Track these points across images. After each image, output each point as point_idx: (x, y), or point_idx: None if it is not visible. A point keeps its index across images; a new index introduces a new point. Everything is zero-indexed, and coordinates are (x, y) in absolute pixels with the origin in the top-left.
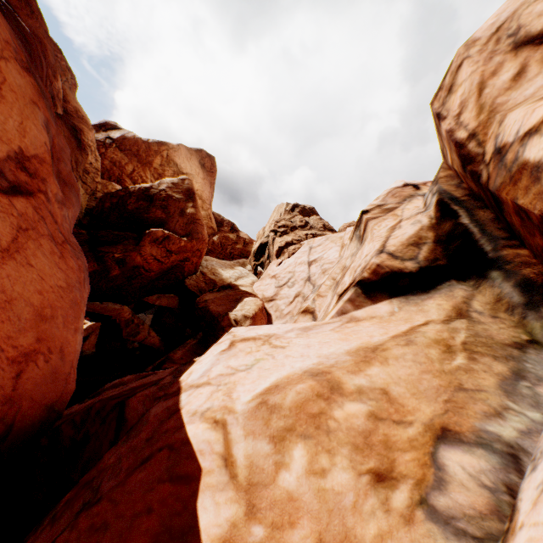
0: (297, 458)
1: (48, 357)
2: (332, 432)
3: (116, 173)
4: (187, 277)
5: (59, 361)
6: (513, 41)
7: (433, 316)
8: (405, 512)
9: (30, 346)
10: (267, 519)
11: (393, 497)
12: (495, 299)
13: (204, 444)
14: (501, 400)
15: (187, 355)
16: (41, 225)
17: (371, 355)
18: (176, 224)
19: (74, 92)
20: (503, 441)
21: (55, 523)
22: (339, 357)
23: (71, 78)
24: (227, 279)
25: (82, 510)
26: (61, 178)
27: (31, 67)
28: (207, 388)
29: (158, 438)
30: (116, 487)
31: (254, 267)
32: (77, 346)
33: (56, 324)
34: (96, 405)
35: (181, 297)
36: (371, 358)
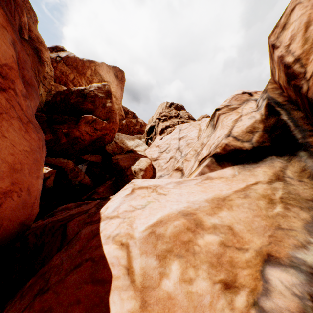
0: (174, 270)
1: (20, 194)
2: (196, 254)
3: (63, 79)
4: (107, 144)
5: (27, 195)
6: None
7: (261, 179)
8: (243, 310)
9: (7, 188)
10: (154, 311)
11: (236, 300)
12: (301, 169)
13: (114, 258)
14: (305, 237)
15: (106, 190)
16: (12, 111)
17: (221, 203)
18: (100, 112)
19: (36, 25)
20: (307, 265)
21: (22, 299)
22: (201, 203)
23: (34, 16)
24: (130, 147)
25: (38, 294)
26: (25, 80)
27: (1, 1)
28: (117, 219)
29: (85, 251)
30: (58, 283)
31: (146, 140)
32: (39, 186)
33: (24, 174)
34: (49, 224)
35: (103, 156)
36: (221, 205)
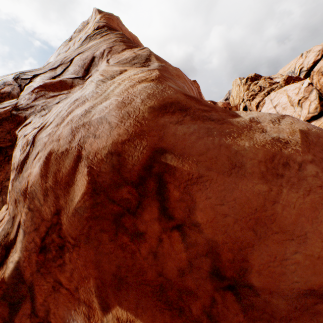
0: None
1: None
2: None
3: None
4: None
5: None
6: (321, 74)
7: (322, 121)
8: None
9: None
10: None
11: None
12: None
13: None
14: None
15: None
16: None
17: None
18: None
19: None
20: None
21: None
22: None
23: None
24: None
25: None
26: None
27: None
28: None
29: None
30: None
31: None
32: None
33: None
34: None
35: None
36: None
